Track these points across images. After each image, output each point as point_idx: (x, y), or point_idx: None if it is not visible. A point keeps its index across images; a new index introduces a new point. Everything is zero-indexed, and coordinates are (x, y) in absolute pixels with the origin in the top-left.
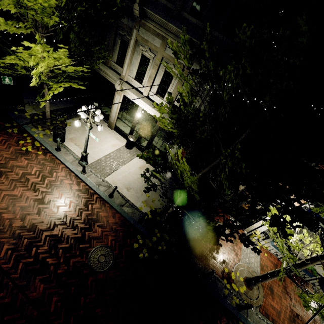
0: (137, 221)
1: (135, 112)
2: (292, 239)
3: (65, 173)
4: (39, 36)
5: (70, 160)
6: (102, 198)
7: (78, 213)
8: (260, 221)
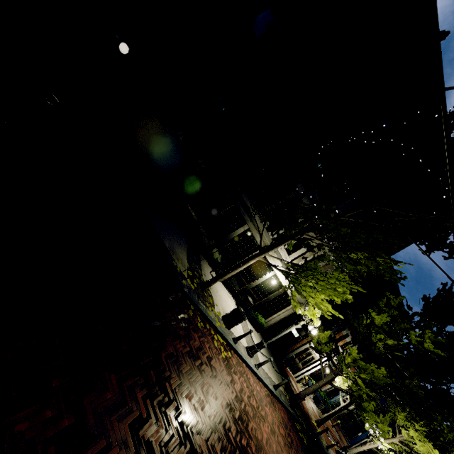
0: (291, 408)
1: (264, 274)
2: (338, 382)
3: (251, 377)
4: (309, 236)
5: (244, 353)
6: (273, 395)
7: (282, 426)
8: (308, 367)
